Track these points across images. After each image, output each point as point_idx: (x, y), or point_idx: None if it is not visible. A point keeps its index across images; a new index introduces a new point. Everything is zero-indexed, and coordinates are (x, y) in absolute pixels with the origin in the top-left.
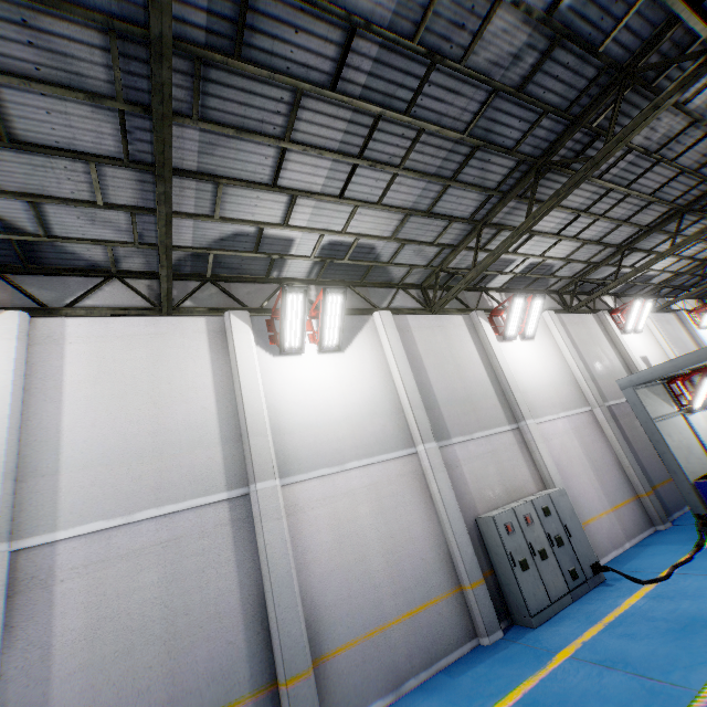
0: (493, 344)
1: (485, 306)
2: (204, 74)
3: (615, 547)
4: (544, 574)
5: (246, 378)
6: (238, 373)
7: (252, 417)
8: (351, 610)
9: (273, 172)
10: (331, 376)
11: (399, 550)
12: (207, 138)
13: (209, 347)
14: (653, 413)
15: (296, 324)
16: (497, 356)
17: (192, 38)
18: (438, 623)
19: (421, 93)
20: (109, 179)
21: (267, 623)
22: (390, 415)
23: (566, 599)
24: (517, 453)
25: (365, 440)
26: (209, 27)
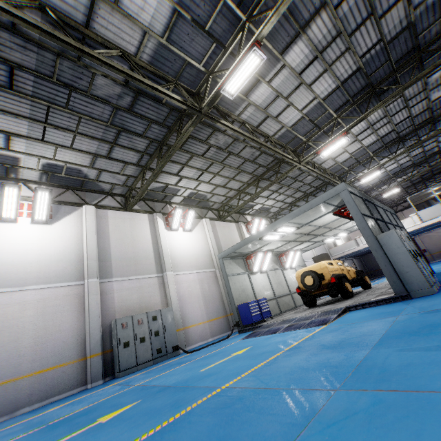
0: (161, 231)
1: (166, 211)
2: None
3: (202, 340)
4: (138, 350)
5: None
6: None
7: None
8: None
9: None
10: (36, 237)
11: (47, 336)
12: None
13: None
14: (230, 272)
15: (13, 205)
16: (161, 237)
17: None
18: (60, 377)
19: (72, 101)
20: None
21: None
22: (72, 262)
23: (149, 363)
24: (156, 289)
25: (47, 274)
26: None
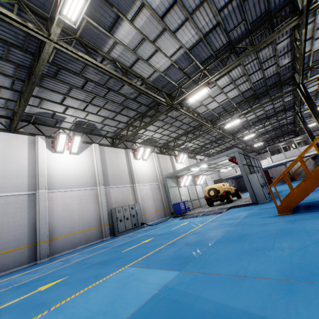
0: (132, 160)
1: (133, 148)
2: (44, 78)
3: (153, 221)
4: (126, 223)
5: (41, 158)
6: (38, 156)
7: (41, 170)
8: (64, 228)
9: (61, 101)
10: (72, 162)
11: (84, 214)
12: (41, 90)
13: (28, 146)
14: (169, 185)
15: (62, 144)
16: (132, 164)
17: (42, 72)
18: (91, 234)
19: (107, 94)
20: (3, 91)
21: (36, 229)
22: (90, 176)
23: (131, 230)
24: (130, 193)
25: (80, 182)
26: (47, 71)
